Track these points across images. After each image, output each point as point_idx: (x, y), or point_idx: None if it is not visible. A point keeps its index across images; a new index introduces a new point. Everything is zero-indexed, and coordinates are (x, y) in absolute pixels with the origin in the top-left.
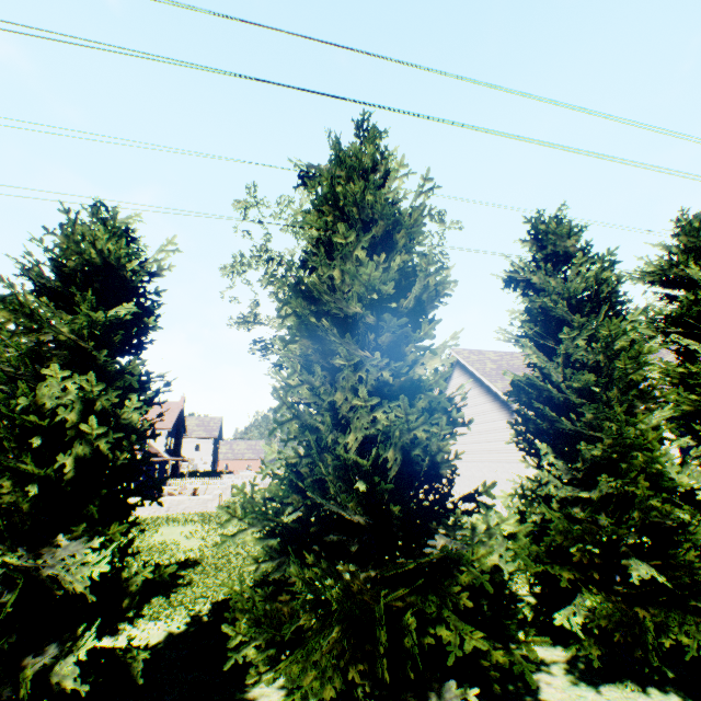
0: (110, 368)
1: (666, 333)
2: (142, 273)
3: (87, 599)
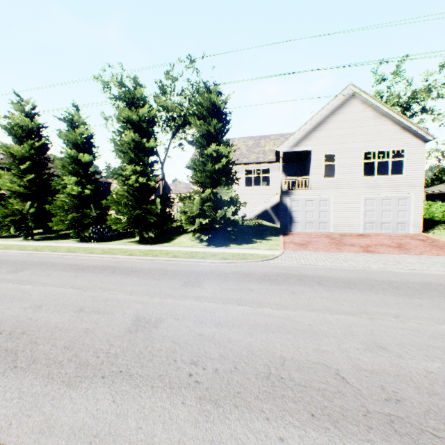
0: None
1: None
2: None
3: None
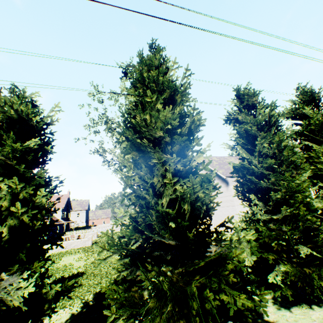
0: (26, 175)
1: (296, 140)
2: (42, 123)
3: (22, 308)
